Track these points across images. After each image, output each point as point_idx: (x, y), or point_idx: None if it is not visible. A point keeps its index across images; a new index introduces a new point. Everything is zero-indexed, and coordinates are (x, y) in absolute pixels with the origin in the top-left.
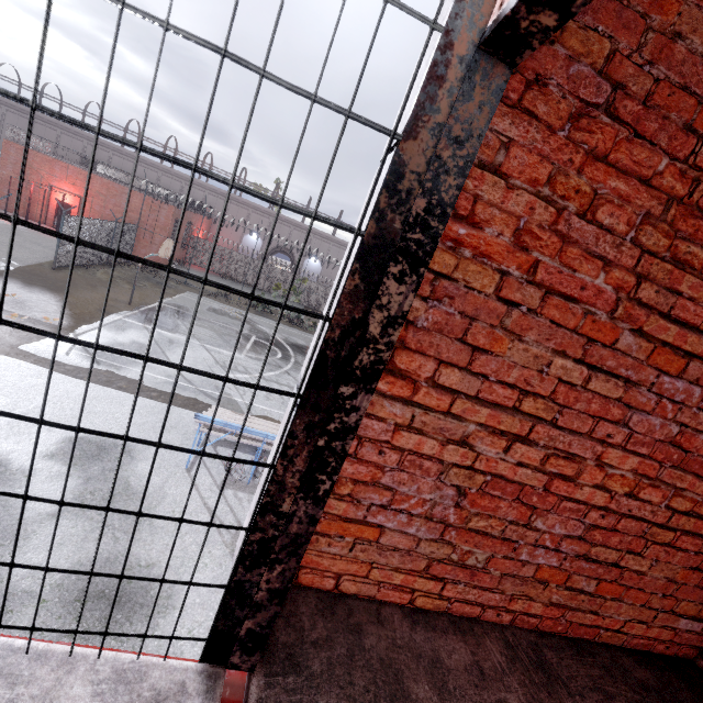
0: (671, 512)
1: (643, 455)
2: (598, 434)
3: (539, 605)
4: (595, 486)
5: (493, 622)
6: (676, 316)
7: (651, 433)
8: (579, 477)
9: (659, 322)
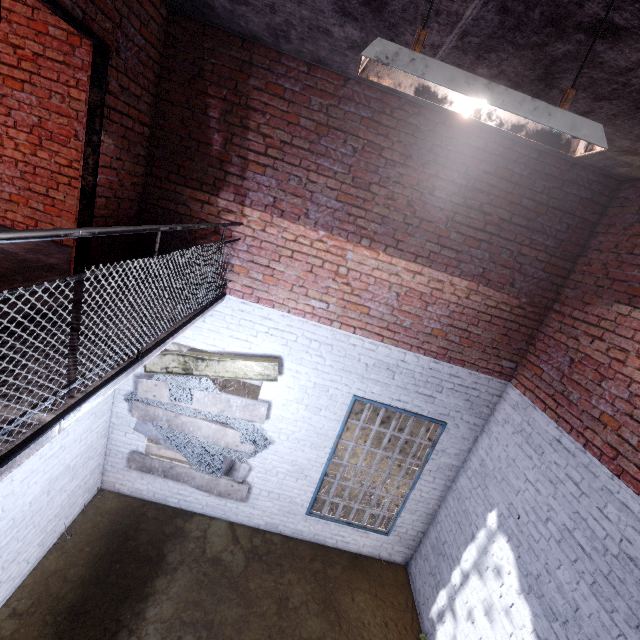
0: (61, 166)
1: (29, 133)
2: (2, 122)
3: (23, 218)
4: (15, 150)
5: (5, 225)
6: (6, 63)
7: (27, 121)
8: (5, 145)
9: (1, 66)
